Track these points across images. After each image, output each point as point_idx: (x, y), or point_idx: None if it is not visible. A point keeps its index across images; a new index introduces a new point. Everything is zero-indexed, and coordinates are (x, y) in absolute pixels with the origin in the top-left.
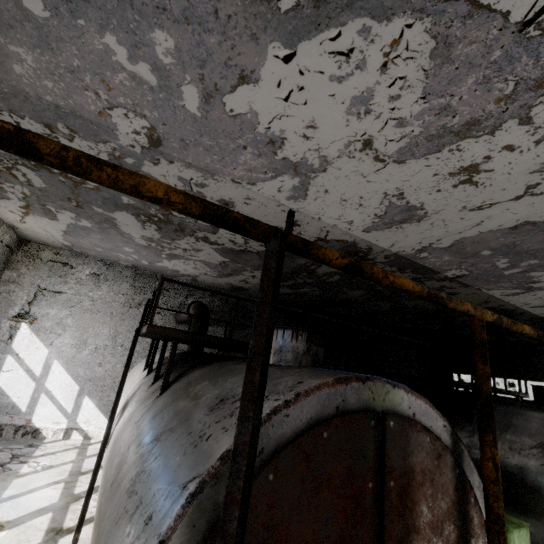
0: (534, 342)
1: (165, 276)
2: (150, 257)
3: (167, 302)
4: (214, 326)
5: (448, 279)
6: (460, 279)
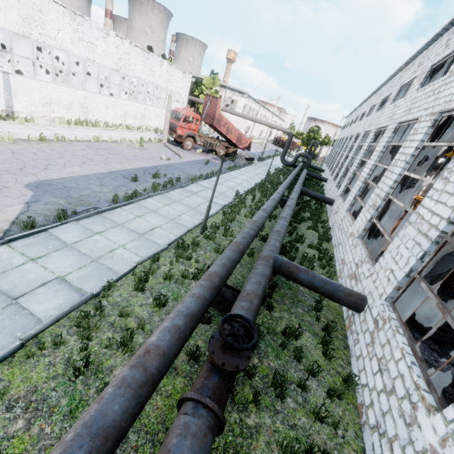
0: None
1: None
2: None
3: None
4: None
5: None
6: None
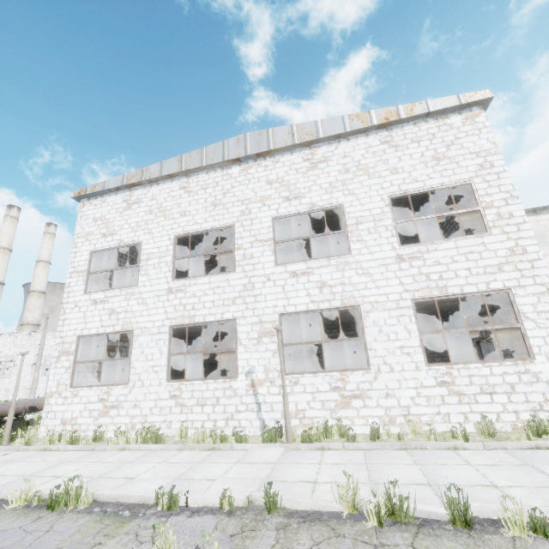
0: None
1: None
2: None
3: None
4: None
5: None
6: None
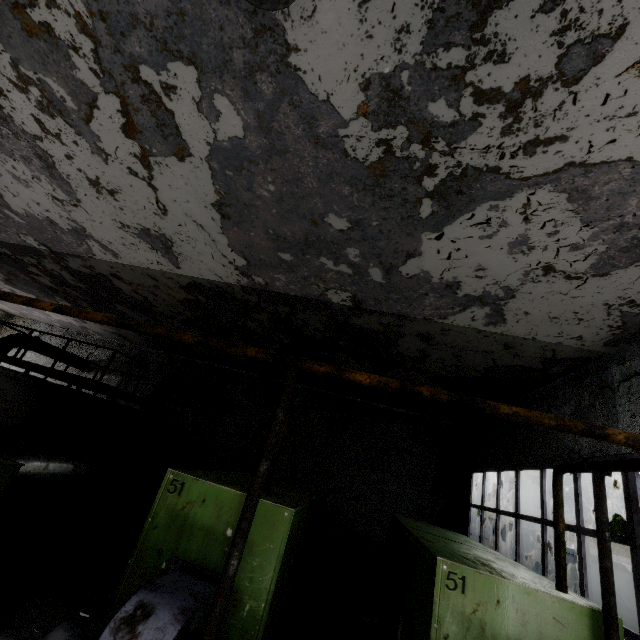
0: (471, 370)
1: (85, 333)
2: (39, 311)
3: (79, 353)
4: (110, 375)
5: (57, 254)
6: (54, 249)
